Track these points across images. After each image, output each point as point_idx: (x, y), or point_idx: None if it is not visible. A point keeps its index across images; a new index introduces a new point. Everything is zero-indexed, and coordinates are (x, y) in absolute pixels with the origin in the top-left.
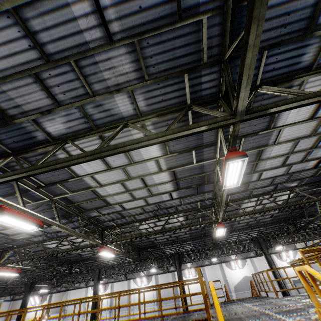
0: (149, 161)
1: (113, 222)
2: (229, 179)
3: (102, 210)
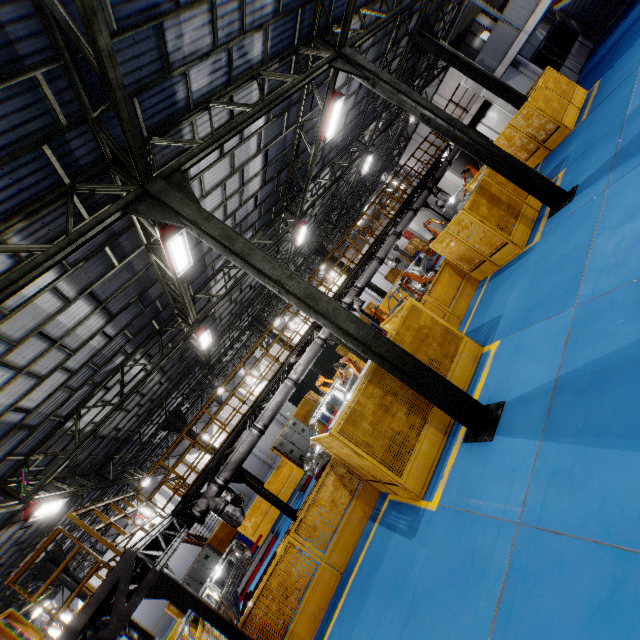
0: None
1: None
2: None
3: None
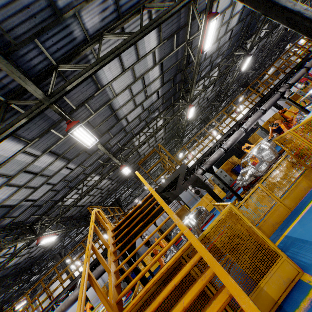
0: (15, 156)
1: (36, 216)
2: (86, 141)
3: (12, 214)
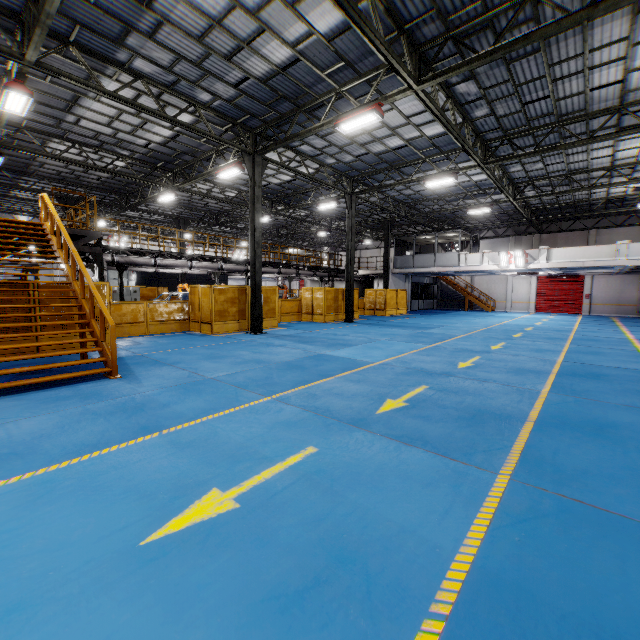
0: None
1: None
2: (11, 105)
3: None
